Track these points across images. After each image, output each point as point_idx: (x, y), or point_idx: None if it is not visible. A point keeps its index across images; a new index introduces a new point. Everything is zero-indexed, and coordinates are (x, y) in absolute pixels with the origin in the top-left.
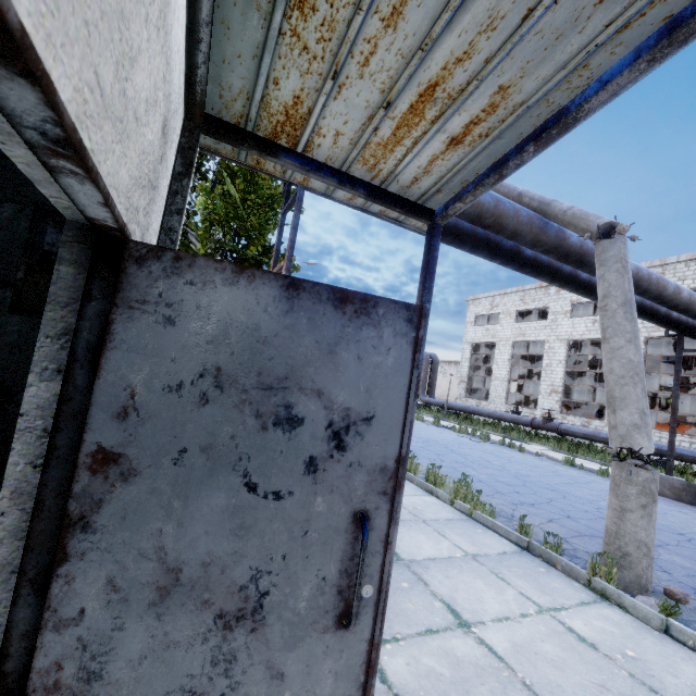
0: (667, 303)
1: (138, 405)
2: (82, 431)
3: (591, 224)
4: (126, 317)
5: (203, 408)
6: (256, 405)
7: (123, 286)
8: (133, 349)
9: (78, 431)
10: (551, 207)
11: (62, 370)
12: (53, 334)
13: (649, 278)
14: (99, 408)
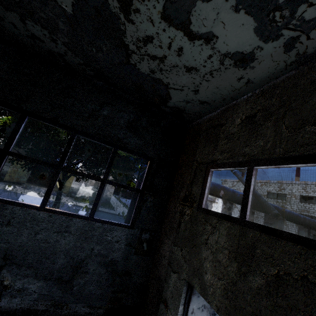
0: (301, 223)
1: (194, 311)
2: (185, 314)
3: (271, 211)
4: (193, 296)
5: (202, 311)
6: (209, 311)
7: (193, 291)
8: (194, 301)
9: (185, 314)
10: (259, 198)
11: (183, 304)
12: (183, 298)
13: (293, 216)
14: (189, 311)
